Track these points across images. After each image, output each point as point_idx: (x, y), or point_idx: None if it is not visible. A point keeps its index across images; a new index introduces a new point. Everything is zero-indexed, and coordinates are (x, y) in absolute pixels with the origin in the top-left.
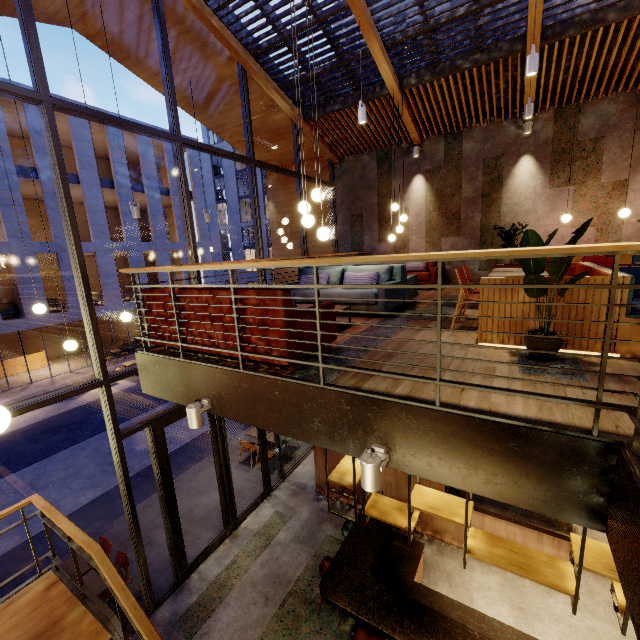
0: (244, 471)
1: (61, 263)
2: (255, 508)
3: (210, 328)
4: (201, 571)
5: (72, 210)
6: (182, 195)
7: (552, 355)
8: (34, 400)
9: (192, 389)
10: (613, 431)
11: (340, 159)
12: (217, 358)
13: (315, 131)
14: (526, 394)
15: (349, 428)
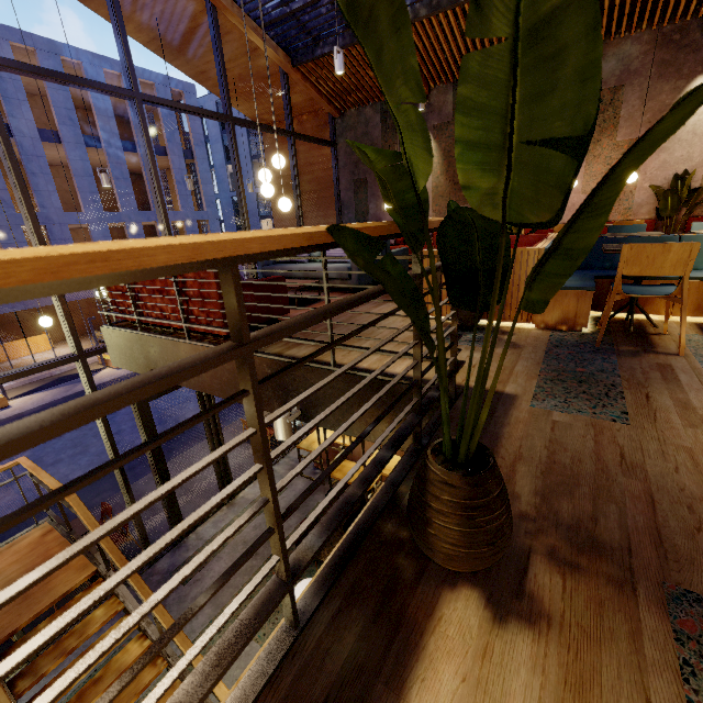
0: (246, 448)
1: (51, 237)
2: (253, 481)
3: (160, 301)
4: (198, 532)
5: (22, 180)
6: (147, 161)
7: (472, 325)
8: (9, 372)
9: (151, 360)
10: (457, 383)
11: (341, 113)
12: (173, 331)
13: (308, 79)
14: (389, 353)
15: (272, 390)
